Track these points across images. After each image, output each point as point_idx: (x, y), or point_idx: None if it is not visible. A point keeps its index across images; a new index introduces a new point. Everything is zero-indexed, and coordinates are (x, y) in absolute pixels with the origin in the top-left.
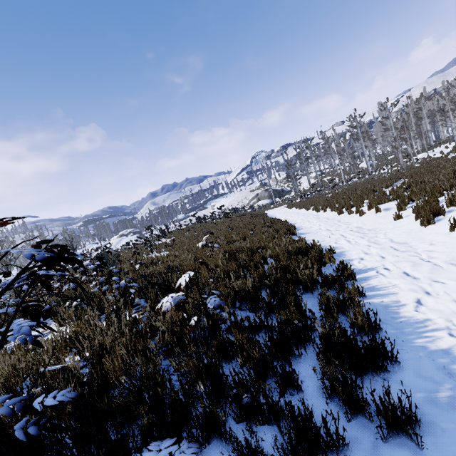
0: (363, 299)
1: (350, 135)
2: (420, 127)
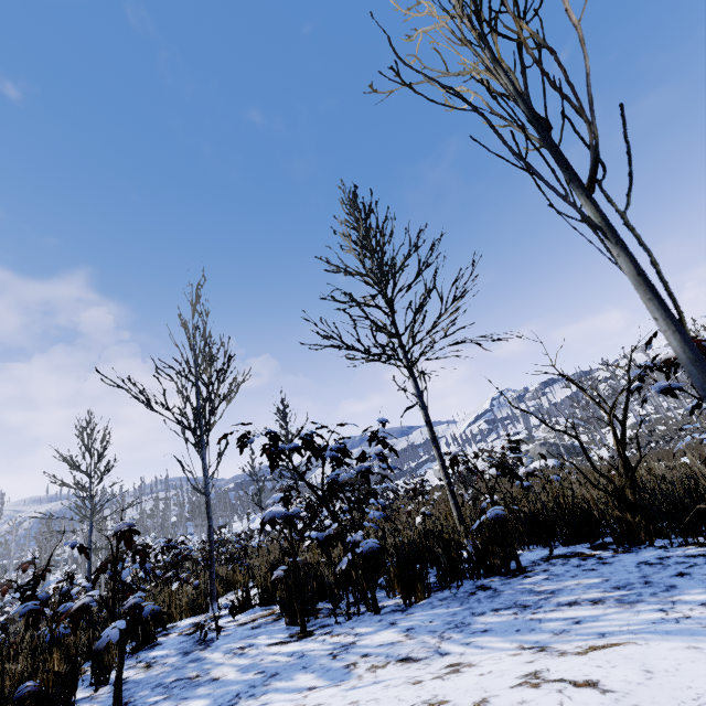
0: None
1: None
2: None
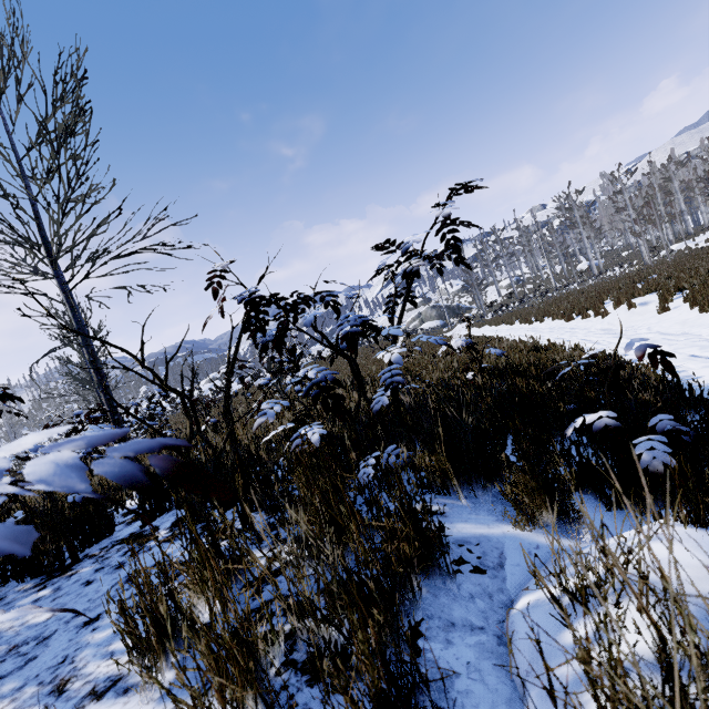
0: None
1: (561, 222)
2: (672, 205)
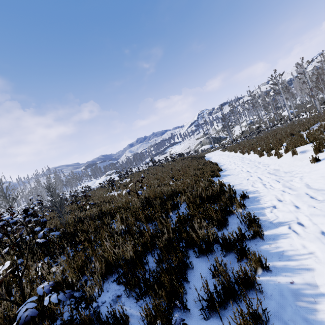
0: (267, 274)
1: (273, 91)
2: None
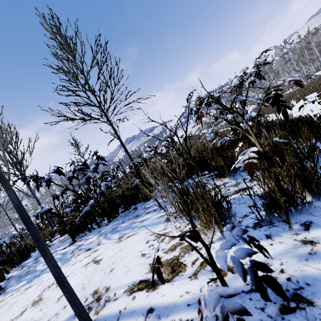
0: None
1: None
2: (313, 54)
